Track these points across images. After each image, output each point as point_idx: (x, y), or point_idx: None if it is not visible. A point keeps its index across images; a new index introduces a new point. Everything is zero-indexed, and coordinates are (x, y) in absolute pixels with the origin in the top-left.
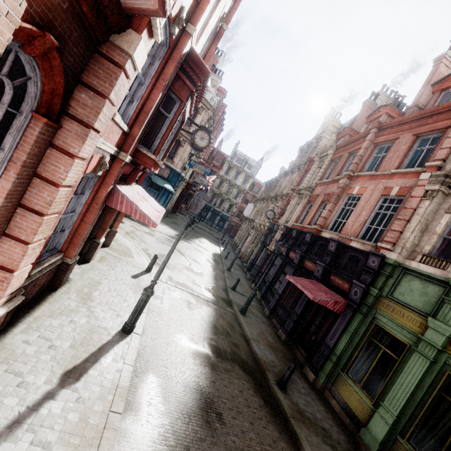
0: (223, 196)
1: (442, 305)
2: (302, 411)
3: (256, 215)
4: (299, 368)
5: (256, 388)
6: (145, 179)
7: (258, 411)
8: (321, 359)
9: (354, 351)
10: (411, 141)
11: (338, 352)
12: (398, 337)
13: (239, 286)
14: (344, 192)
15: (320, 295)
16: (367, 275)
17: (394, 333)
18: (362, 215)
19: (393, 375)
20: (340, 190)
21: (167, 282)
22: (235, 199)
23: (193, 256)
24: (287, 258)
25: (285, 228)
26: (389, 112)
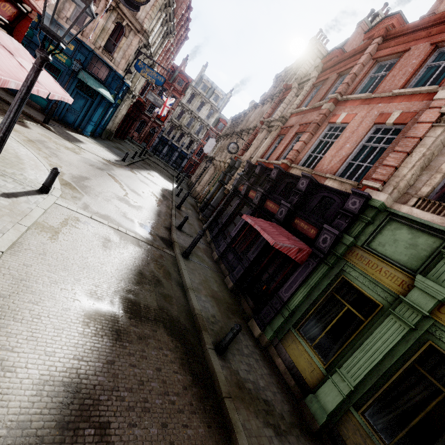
0: (183, 130)
1: (436, 261)
2: (242, 382)
3: (217, 153)
4: (244, 322)
5: (184, 359)
6: (70, 75)
7: (180, 397)
8: (271, 313)
9: (311, 307)
10: (427, 53)
11: (292, 307)
12: (369, 295)
13: (187, 226)
14: (325, 120)
15: (282, 240)
16: (342, 220)
17: (365, 290)
18: (345, 149)
19: (355, 338)
20: (321, 117)
21: (77, 211)
22: (197, 134)
23: (133, 187)
24: (245, 198)
25: (248, 164)
26: (396, 24)
